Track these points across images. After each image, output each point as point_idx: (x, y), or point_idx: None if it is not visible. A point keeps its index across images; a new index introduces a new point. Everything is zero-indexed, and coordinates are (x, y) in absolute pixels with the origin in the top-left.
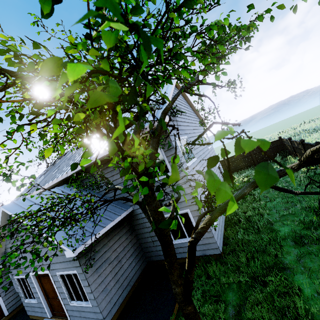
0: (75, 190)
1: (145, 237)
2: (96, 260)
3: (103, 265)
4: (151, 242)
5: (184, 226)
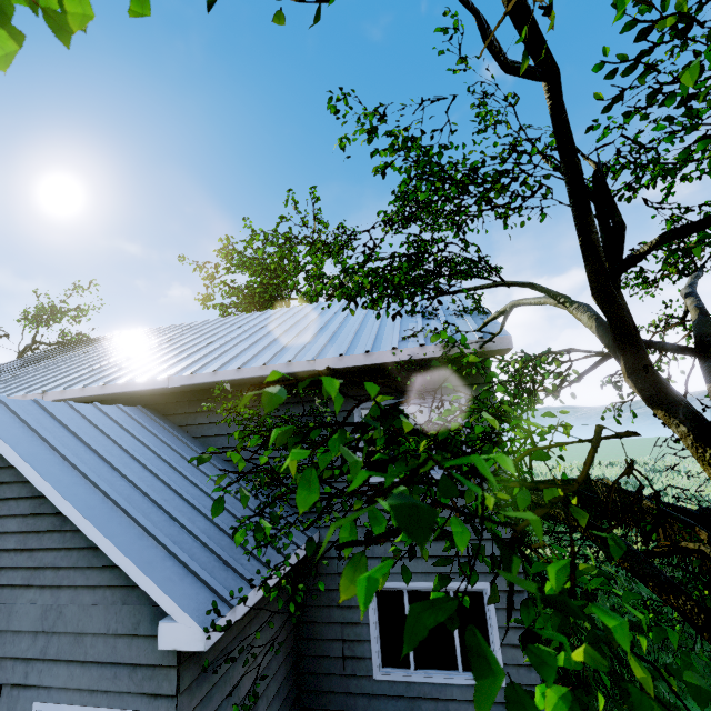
0: (167, 432)
1: (323, 637)
2: (213, 683)
3: (221, 709)
4: (339, 658)
5: (461, 631)
